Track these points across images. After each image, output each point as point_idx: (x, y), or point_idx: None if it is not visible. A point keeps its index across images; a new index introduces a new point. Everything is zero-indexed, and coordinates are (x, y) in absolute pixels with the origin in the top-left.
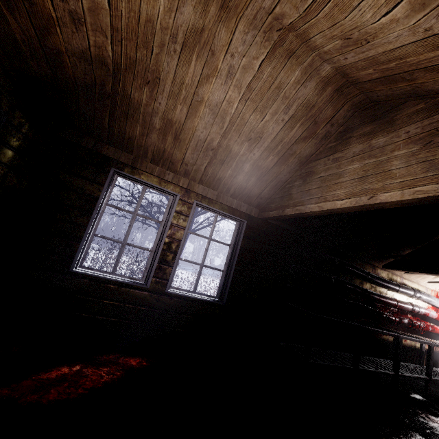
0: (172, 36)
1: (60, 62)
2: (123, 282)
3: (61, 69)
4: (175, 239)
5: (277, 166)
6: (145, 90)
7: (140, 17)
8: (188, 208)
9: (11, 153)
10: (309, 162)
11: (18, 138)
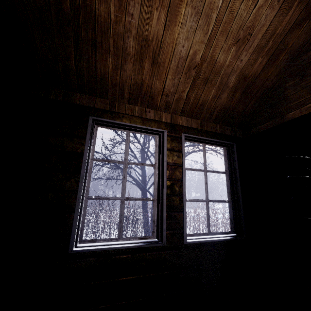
0: None
1: None
2: (135, 247)
3: None
4: (176, 179)
5: (265, 70)
6: None
7: None
8: (178, 142)
9: None
10: (300, 56)
11: None
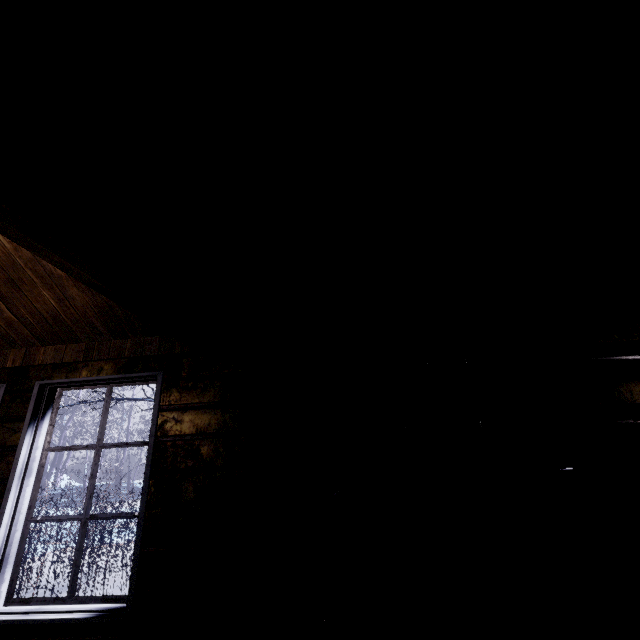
0: None
1: None
2: None
3: None
4: None
5: None
6: None
7: None
8: (26, 401)
9: None
10: None
11: None
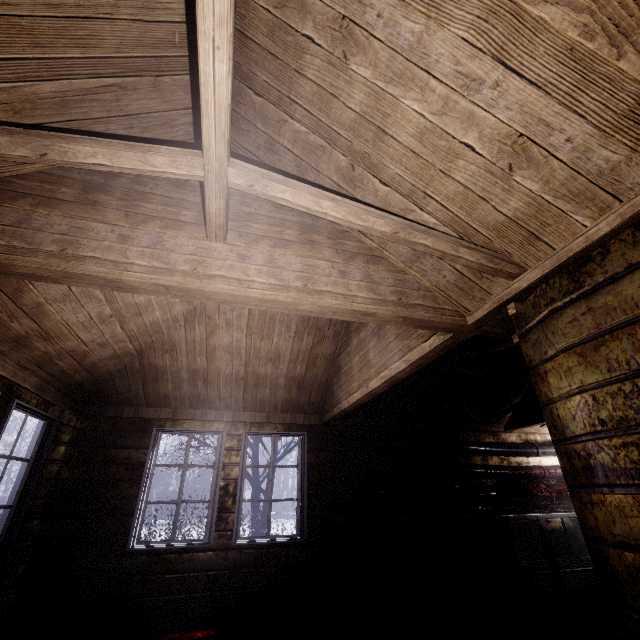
0: (174, 320)
1: (96, 367)
2: (183, 547)
3: (97, 370)
4: (231, 479)
5: (309, 371)
6: (167, 357)
7: (146, 324)
8: (239, 440)
9: (63, 449)
10: (337, 358)
11: (68, 432)
